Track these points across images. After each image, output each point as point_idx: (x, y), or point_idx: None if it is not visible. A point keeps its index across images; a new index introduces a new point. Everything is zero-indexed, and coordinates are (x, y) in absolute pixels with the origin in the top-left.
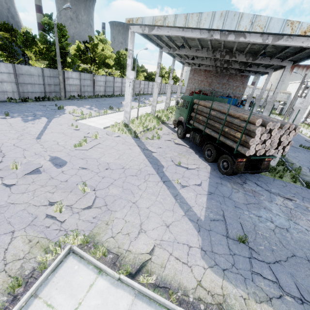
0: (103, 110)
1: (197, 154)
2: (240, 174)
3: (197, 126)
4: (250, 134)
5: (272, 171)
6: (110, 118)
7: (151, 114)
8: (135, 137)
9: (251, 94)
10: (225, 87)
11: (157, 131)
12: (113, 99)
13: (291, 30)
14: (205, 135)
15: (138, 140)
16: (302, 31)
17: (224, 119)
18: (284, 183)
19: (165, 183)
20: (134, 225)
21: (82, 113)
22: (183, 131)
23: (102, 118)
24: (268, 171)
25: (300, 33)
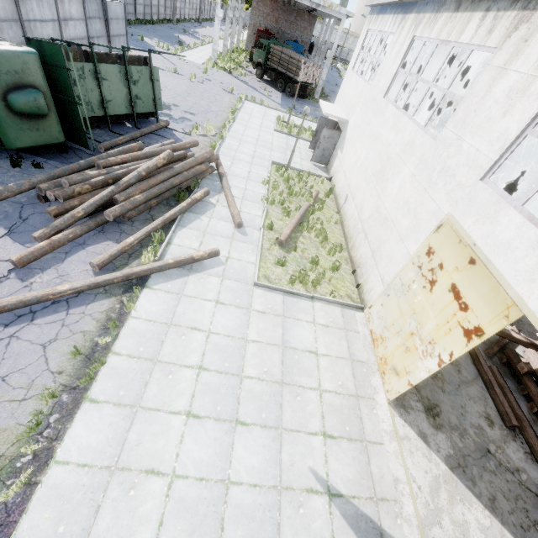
0: (176, 46)
1: (273, 88)
2: (296, 98)
3: (273, 66)
4: (300, 69)
5: (313, 99)
6: (194, 56)
7: (225, 55)
8: (230, 74)
9: (318, 40)
10: (293, 28)
11: (241, 72)
12: (159, 28)
13: (323, 3)
14: (278, 73)
15: (233, 76)
16: (328, 5)
17: (288, 60)
18: (318, 105)
19: (262, 94)
20: (258, 99)
21: (168, 47)
22: (262, 71)
23: (189, 55)
24: (310, 95)
25: (327, 6)
